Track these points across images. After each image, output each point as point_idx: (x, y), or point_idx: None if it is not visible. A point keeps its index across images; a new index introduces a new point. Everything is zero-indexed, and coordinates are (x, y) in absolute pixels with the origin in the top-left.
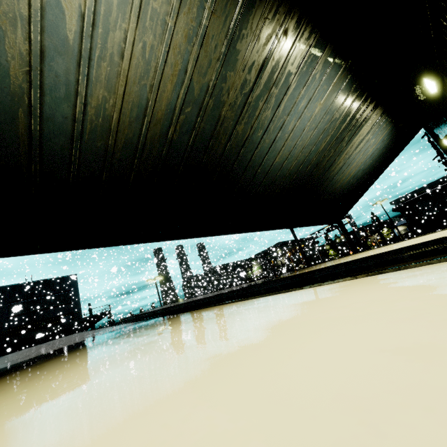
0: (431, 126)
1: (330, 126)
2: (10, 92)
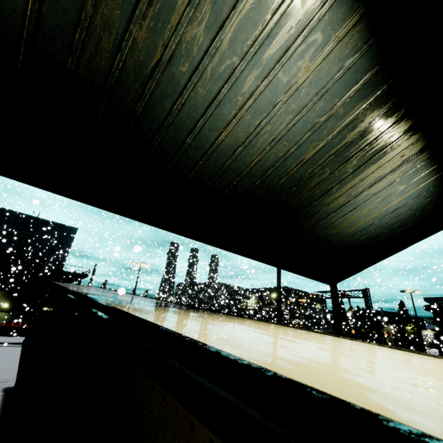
0: None
1: (325, 122)
2: None
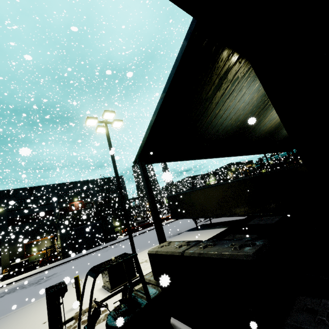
0: None
1: None
2: (260, 127)
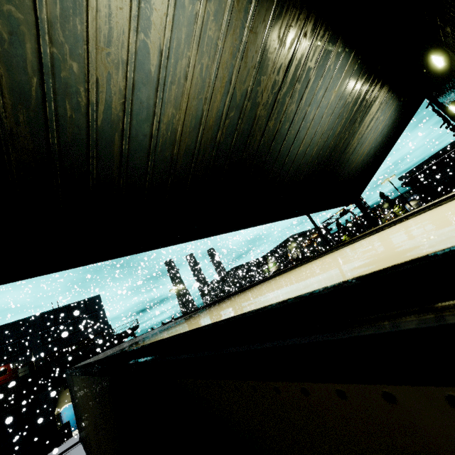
0: (434, 96)
1: (344, 110)
2: (111, 121)
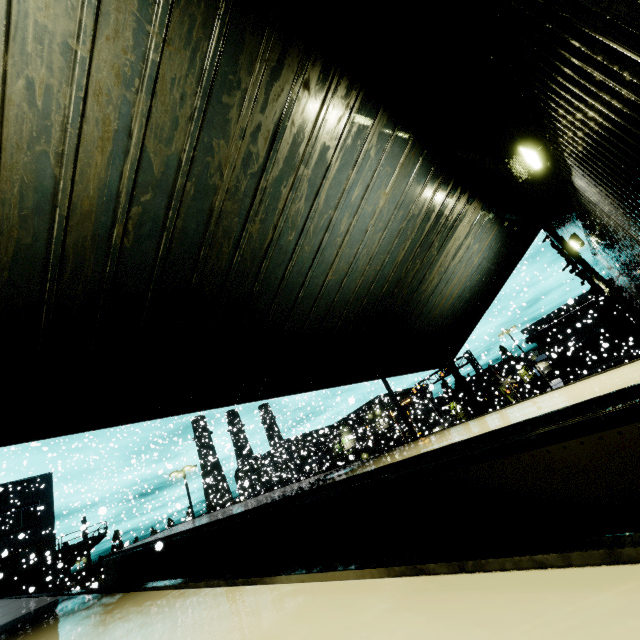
0: (551, 226)
1: (407, 225)
2: None
